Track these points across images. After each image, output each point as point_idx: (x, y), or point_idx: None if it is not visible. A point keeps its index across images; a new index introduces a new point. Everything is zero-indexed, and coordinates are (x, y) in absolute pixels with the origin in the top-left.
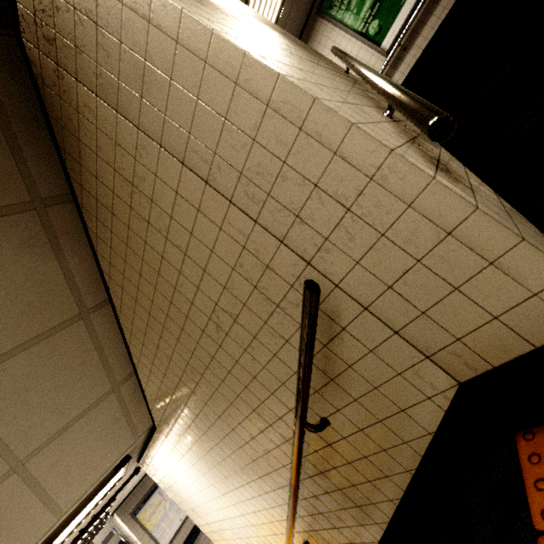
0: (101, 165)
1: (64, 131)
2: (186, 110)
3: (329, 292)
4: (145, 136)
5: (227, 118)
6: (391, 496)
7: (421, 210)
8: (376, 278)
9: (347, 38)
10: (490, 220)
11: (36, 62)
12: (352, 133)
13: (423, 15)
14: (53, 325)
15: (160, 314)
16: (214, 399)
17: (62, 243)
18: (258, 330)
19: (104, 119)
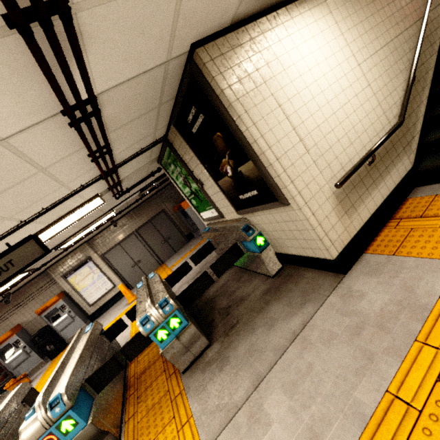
0: None
1: None
2: None
3: None
4: None
5: None
6: (439, 36)
7: None
8: None
9: None
10: None
11: None
12: None
13: None
14: None
15: None
16: None
17: None
18: None
19: None
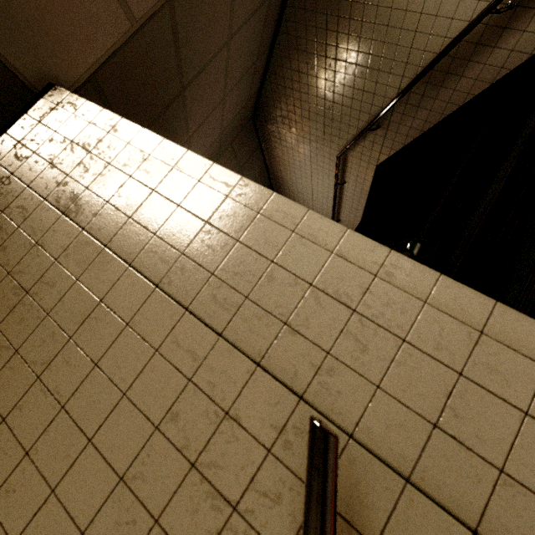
0: None
1: None
2: (161, 213)
3: (339, 453)
4: (90, 236)
5: (209, 221)
6: None
7: (439, 306)
8: (410, 410)
9: None
10: (515, 313)
11: None
12: (348, 235)
13: None
14: None
15: None
16: None
17: None
18: None
19: (39, 219)
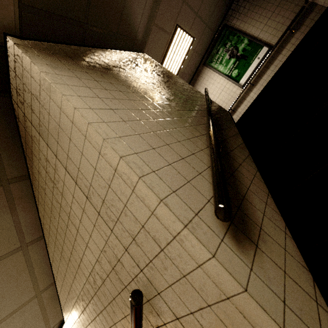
0: (40, 167)
1: (26, 144)
2: (77, 157)
3: (154, 295)
4: (59, 161)
5: (96, 169)
6: None
7: (207, 272)
8: (182, 302)
9: (220, 77)
10: (255, 303)
11: (16, 110)
12: (161, 205)
13: (263, 69)
14: (0, 255)
15: (66, 257)
16: (93, 323)
17: (16, 204)
18: (116, 295)
19: (42, 146)
